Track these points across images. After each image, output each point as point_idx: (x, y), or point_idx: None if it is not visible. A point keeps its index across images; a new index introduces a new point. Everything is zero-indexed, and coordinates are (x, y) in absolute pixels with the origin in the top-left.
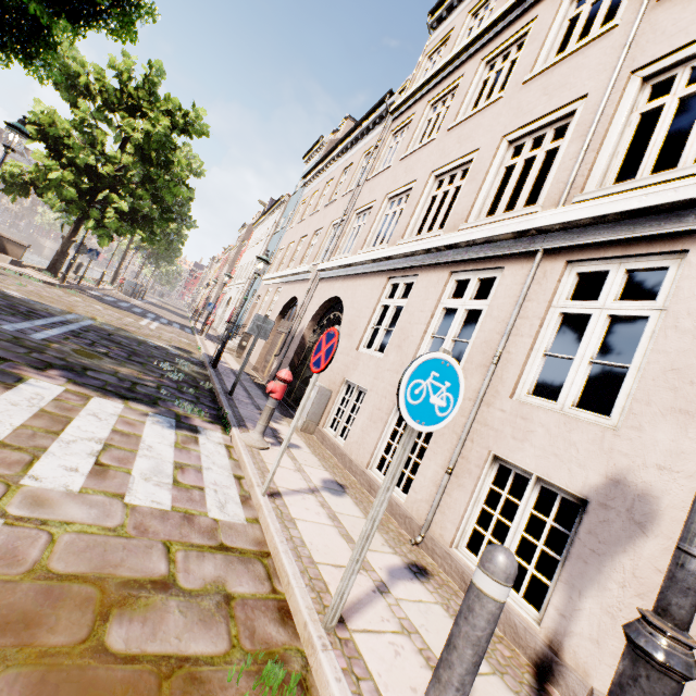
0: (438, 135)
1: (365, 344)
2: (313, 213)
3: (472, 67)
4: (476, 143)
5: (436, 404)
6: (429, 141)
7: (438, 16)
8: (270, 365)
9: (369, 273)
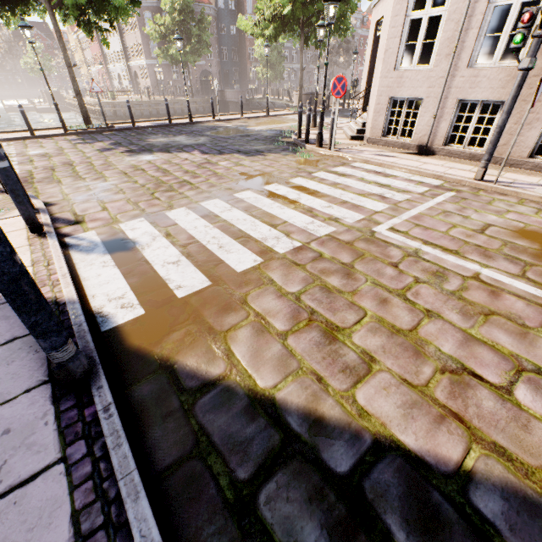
0: None
1: None
2: None
3: None
4: None
5: None
6: None
7: None
8: None
9: None
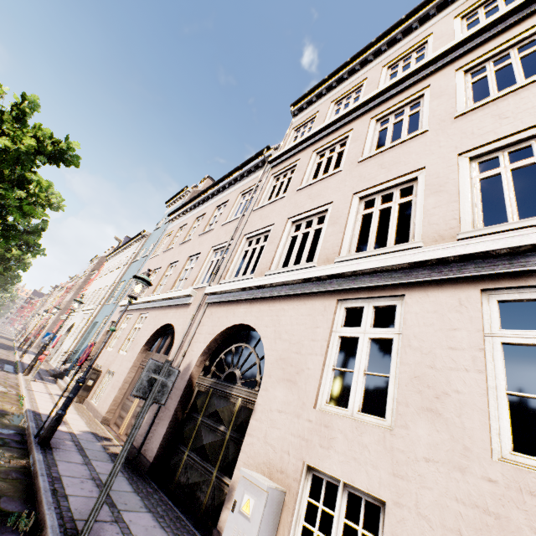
0: (345, 167)
1: (327, 396)
2: (184, 242)
3: (362, 123)
4: (415, 164)
5: None
6: (334, 173)
7: (300, 107)
8: (130, 416)
9: (295, 295)
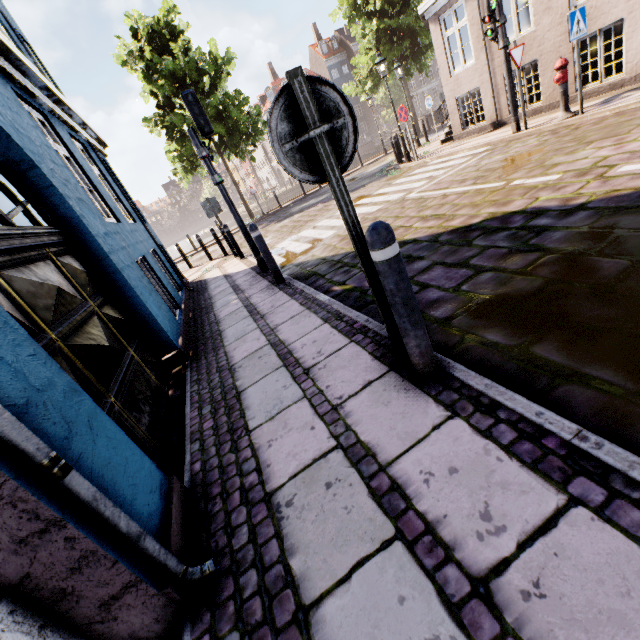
0: None
1: None
2: None
3: None
4: None
5: (430, 104)
6: None
7: None
8: None
9: None
